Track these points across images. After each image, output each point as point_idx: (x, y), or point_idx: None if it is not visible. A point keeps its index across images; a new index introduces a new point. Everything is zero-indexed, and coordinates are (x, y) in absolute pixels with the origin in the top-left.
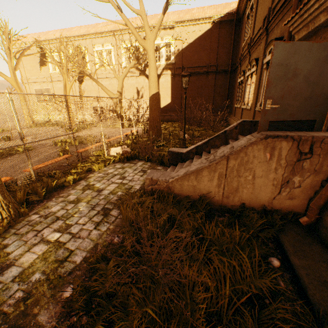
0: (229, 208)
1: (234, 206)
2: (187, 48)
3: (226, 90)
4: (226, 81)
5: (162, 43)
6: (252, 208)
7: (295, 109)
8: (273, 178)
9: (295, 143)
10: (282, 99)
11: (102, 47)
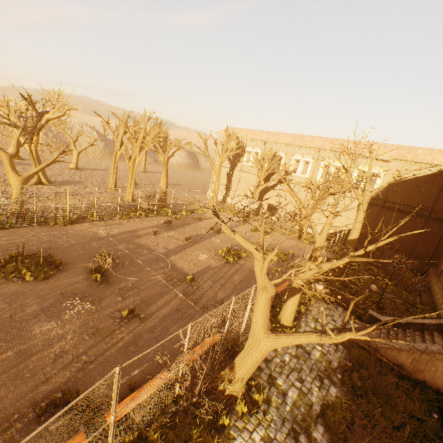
0: (414, 379)
1: (417, 379)
2: (398, 183)
3: (435, 240)
4: (438, 230)
5: None
6: (430, 386)
7: None
8: None
9: None
10: None
11: (302, 158)
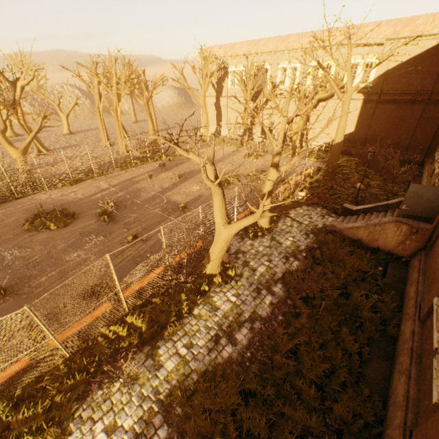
0: (370, 248)
1: (373, 247)
2: (394, 69)
3: (434, 126)
4: (438, 114)
5: (362, 63)
6: (382, 250)
7: (419, 211)
8: (396, 239)
9: (409, 227)
10: (411, 206)
11: (288, 65)
